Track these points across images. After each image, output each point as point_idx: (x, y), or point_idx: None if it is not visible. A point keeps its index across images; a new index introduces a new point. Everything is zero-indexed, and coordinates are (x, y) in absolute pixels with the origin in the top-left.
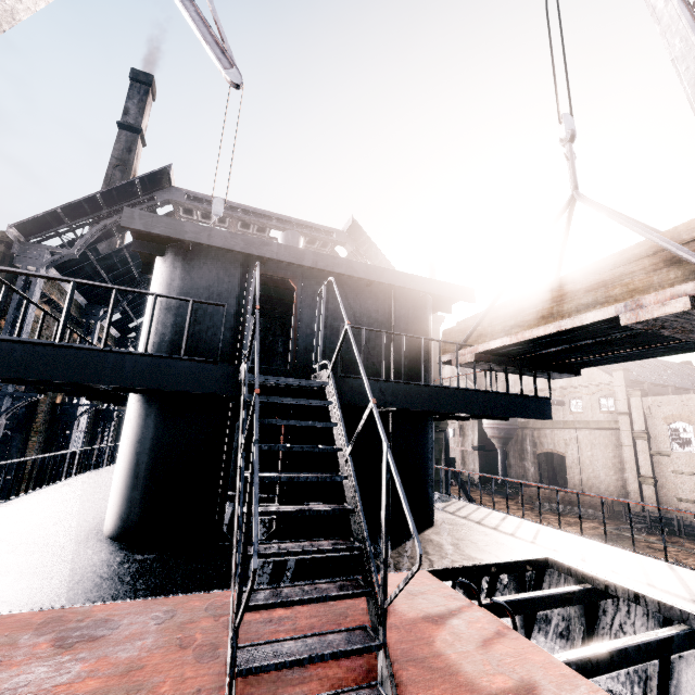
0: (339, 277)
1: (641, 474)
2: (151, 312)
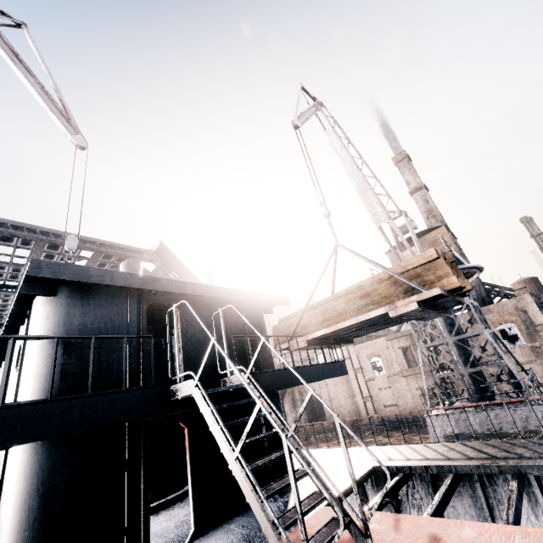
0: (207, 298)
1: (363, 395)
2: (92, 354)
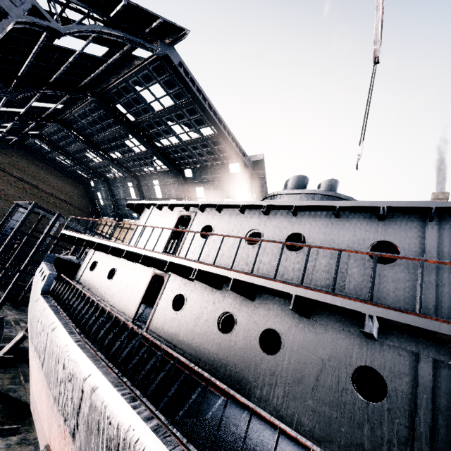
0: None
1: None
2: None
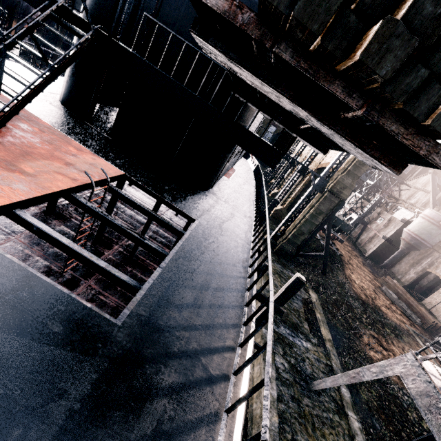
0: None
1: None
2: None
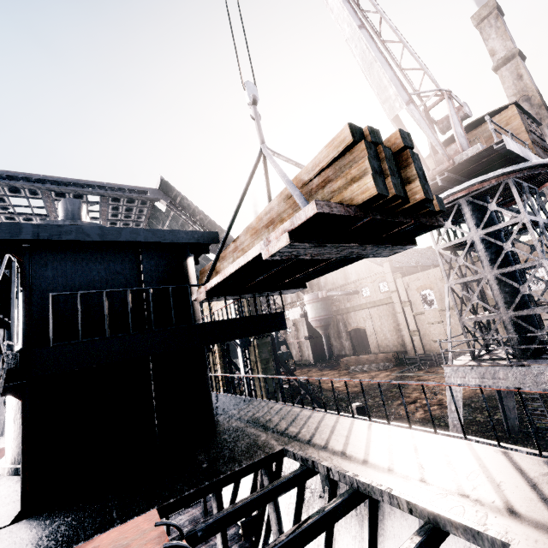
0: (76, 242)
1: (410, 330)
2: None
